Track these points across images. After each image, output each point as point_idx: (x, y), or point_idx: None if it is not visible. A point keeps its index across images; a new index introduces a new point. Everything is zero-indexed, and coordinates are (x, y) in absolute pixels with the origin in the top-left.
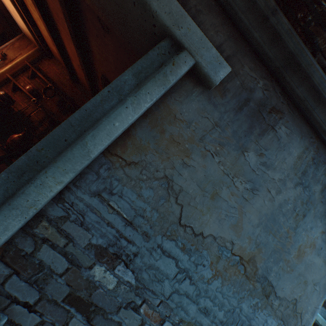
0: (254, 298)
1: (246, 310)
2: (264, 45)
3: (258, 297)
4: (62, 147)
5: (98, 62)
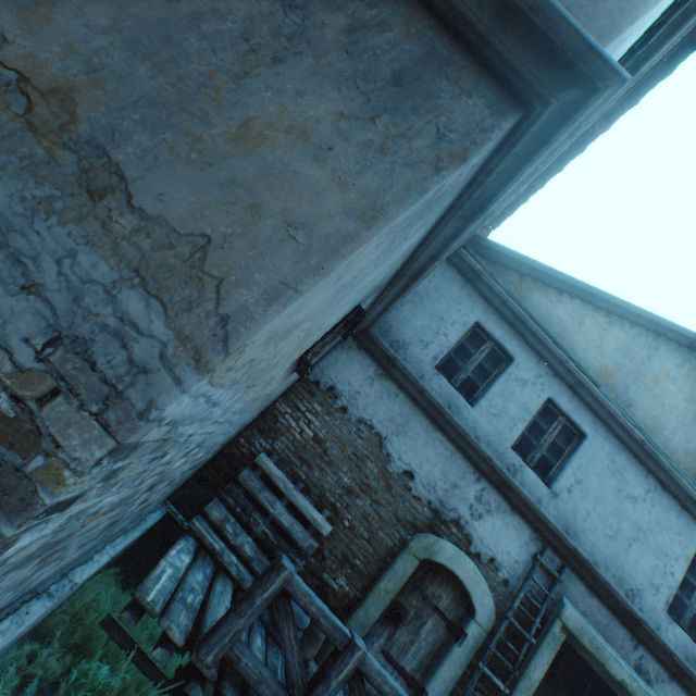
0: (46, 184)
1: (2, 203)
2: None
3: (61, 186)
4: None
5: None
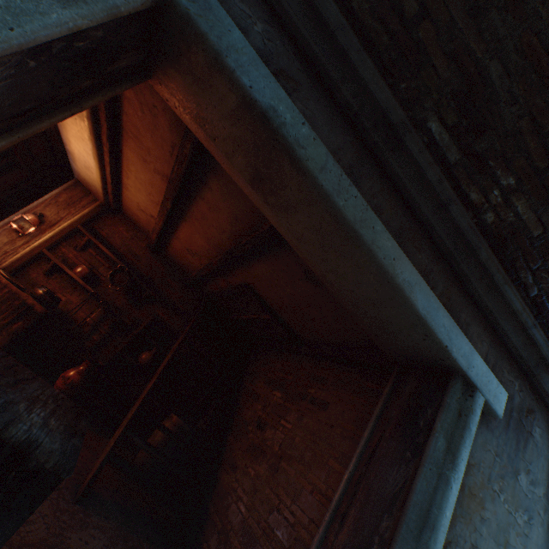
0: None
1: None
2: (518, 347)
3: None
4: None
5: (251, 275)
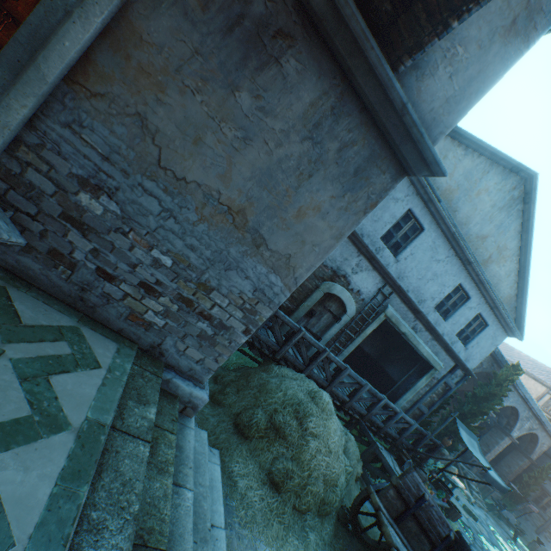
0: (244, 246)
1: (234, 254)
2: None
3: (248, 246)
4: (18, 70)
5: None
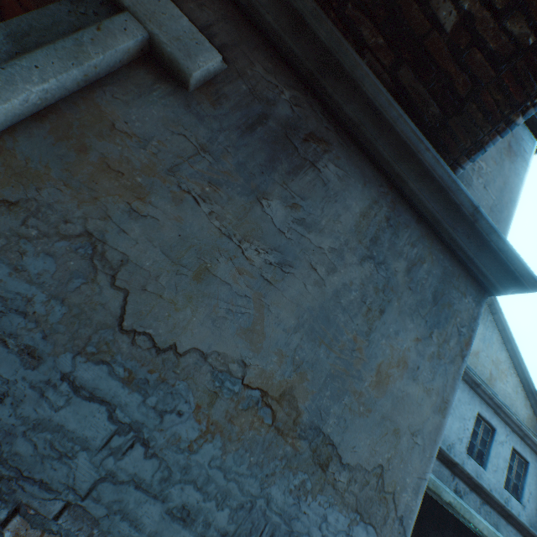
0: (298, 472)
1: (280, 501)
2: (283, 34)
3: (305, 469)
4: None
5: None
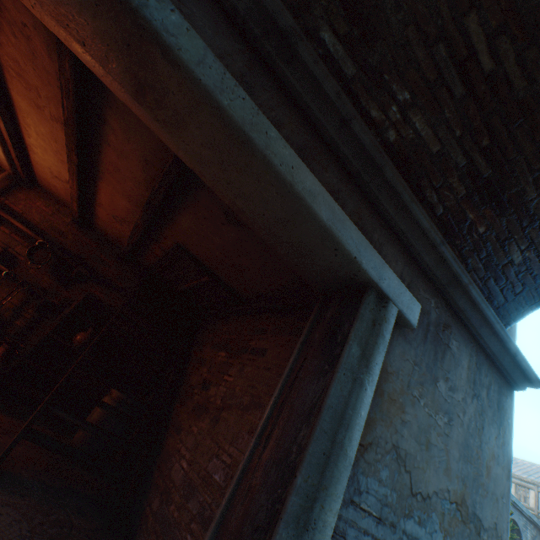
0: None
1: None
2: (432, 266)
3: (474, 539)
4: (322, 465)
5: (180, 232)
